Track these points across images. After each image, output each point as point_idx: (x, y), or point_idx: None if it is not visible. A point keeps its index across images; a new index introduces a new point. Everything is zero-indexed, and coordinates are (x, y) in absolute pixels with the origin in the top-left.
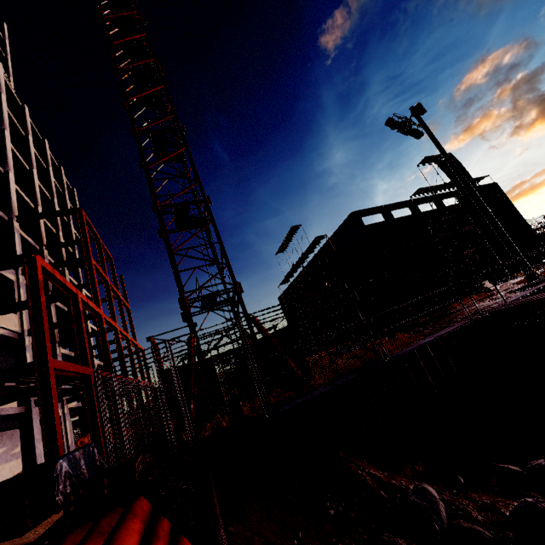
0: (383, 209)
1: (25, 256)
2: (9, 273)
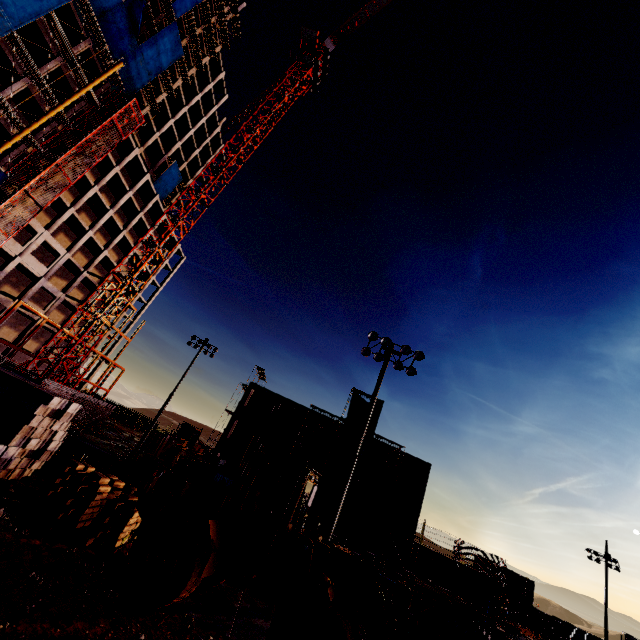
0: (276, 398)
1: (20, 299)
2: (57, 293)
